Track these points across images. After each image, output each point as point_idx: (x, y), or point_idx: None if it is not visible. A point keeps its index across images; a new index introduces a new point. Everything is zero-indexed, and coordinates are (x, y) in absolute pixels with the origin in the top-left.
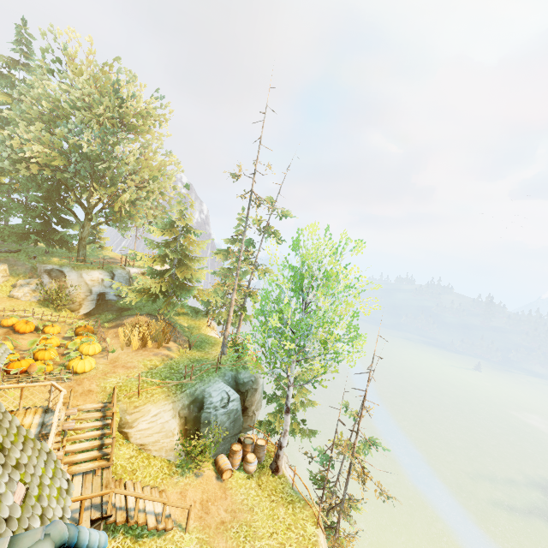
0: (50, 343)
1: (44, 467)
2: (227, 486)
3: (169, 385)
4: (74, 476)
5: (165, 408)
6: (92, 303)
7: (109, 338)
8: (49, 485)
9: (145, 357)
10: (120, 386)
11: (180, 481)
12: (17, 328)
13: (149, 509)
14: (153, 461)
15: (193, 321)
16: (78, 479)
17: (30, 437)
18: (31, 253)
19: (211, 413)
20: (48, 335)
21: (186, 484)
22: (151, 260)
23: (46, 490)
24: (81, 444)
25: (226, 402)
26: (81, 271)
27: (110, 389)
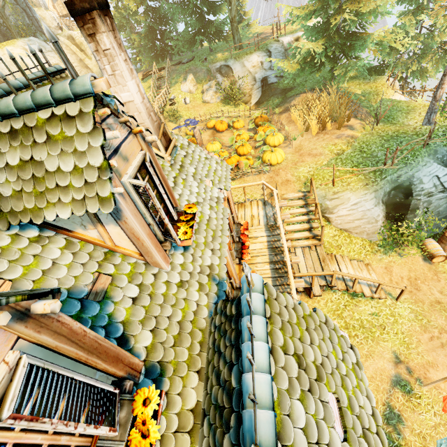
0: (242, 139)
1: (332, 348)
2: (438, 269)
3: (364, 172)
4: (295, 248)
5: (366, 197)
6: (258, 91)
7: (286, 126)
8: (345, 372)
9: (327, 142)
10: (311, 175)
11: (383, 259)
12: (217, 128)
13: (361, 280)
14: (354, 239)
15: (367, 85)
16: (298, 250)
17: (306, 313)
18: (201, 56)
19: (420, 201)
20: (239, 132)
21: (389, 261)
22: (310, 13)
23: (348, 383)
24: (294, 226)
25: (442, 187)
26: (242, 60)
27: (303, 178)
